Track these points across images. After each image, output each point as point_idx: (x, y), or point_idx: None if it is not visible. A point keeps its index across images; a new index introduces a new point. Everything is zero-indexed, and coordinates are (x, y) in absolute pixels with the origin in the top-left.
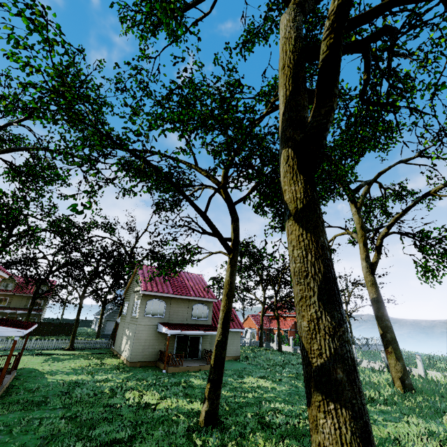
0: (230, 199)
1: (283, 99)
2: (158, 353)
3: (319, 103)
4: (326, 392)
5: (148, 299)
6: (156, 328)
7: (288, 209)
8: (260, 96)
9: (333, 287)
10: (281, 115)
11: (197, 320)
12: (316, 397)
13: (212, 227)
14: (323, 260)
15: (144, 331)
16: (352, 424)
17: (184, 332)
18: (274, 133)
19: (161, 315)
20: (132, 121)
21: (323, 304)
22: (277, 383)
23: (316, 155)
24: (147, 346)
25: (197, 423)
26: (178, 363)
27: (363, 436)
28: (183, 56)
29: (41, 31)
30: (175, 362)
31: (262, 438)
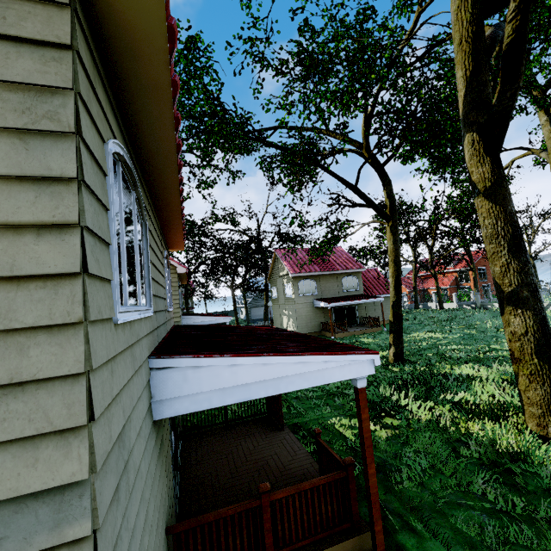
0: (377, 162)
1: (462, 80)
2: (320, 325)
3: (504, 88)
4: (515, 304)
5: (298, 280)
6: (313, 305)
7: (476, 188)
8: (399, 9)
9: (520, 241)
10: (462, 98)
11: (349, 292)
12: (508, 308)
13: (366, 199)
14: (510, 224)
15: (303, 308)
16: (534, 317)
17: (342, 303)
18: (423, 58)
19: (314, 292)
20: (267, 111)
21: (512, 254)
22: (448, 333)
23: (501, 137)
24: (309, 321)
25: (387, 362)
26: (343, 330)
27: (541, 322)
28: (302, 6)
29: (193, 62)
30: (340, 329)
31: (448, 365)
